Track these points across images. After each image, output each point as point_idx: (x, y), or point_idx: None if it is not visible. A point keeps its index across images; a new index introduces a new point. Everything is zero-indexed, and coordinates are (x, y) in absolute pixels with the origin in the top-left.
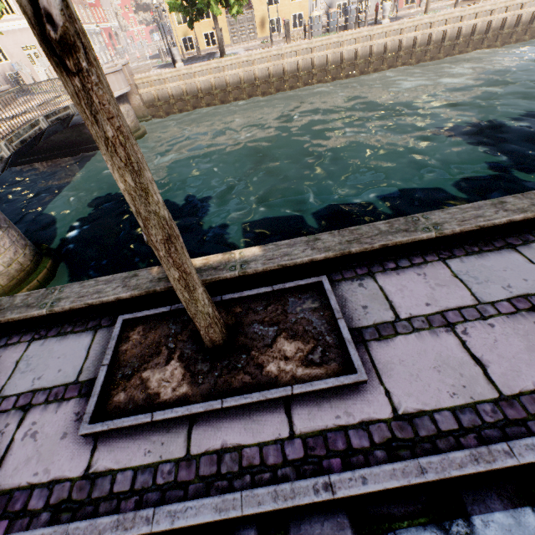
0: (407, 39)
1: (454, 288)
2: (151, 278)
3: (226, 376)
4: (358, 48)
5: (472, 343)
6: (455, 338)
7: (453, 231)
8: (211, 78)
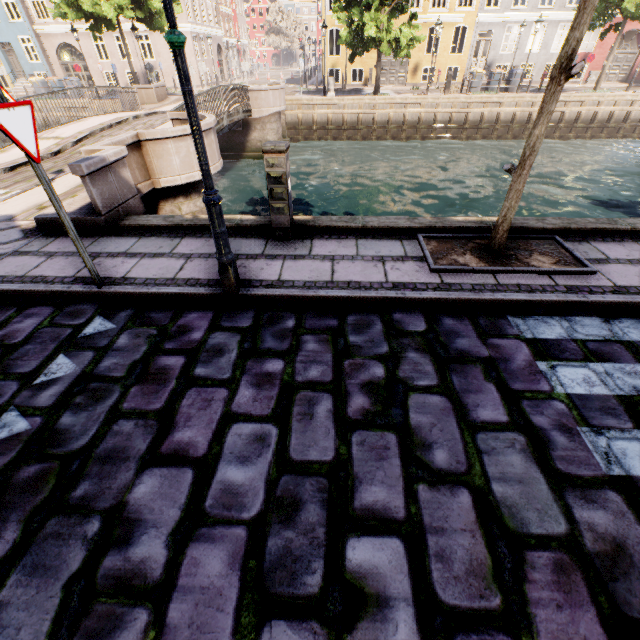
0: (570, 113)
1: None
2: (429, 221)
3: (506, 263)
4: (517, 111)
5: None
6: None
7: None
8: (360, 113)
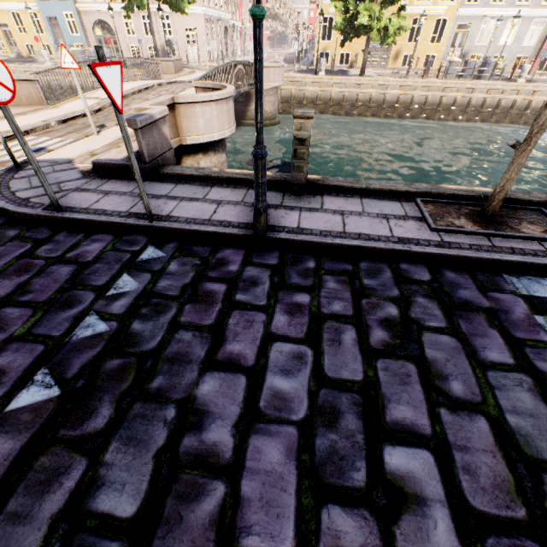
0: (537, 101)
1: None
2: (425, 187)
3: (499, 229)
4: (487, 97)
5: None
6: None
7: None
8: (346, 92)
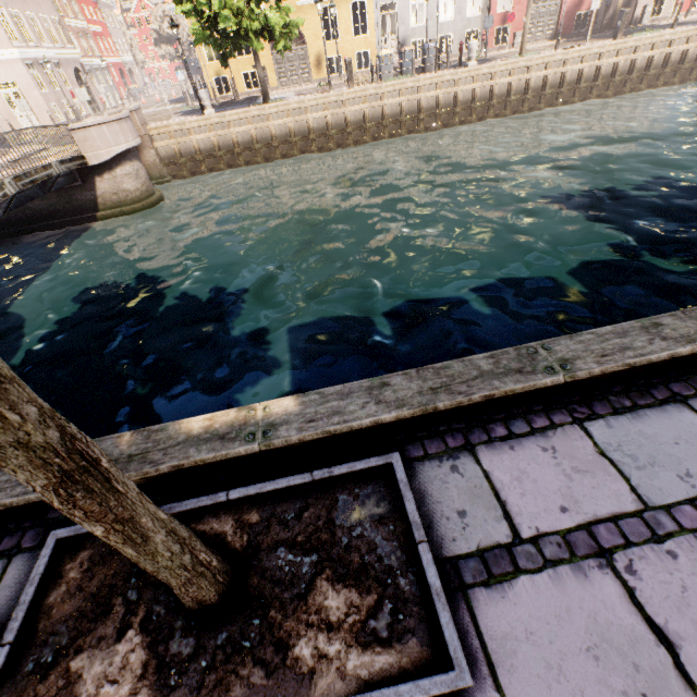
0: (500, 86)
1: (602, 477)
2: (117, 455)
3: (220, 669)
4: (439, 94)
5: (646, 593)
6: (615, 581)
7: (590, 373)
8: (252, 130)
